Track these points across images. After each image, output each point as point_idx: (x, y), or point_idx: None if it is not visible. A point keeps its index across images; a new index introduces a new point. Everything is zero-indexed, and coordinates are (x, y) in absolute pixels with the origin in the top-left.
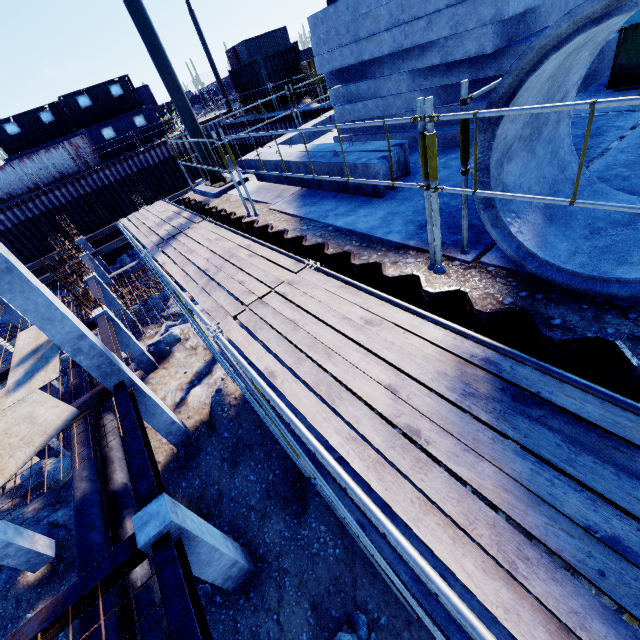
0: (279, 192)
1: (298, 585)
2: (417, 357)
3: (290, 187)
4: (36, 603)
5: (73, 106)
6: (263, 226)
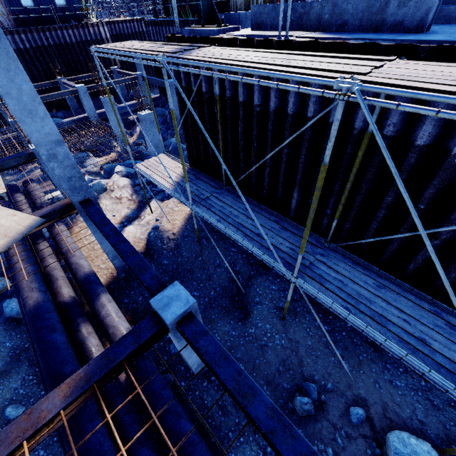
0: (291, 32)
1: (252, 368)
2: None
3: (300, 31)
4: None
5: None
6: (308, 41)
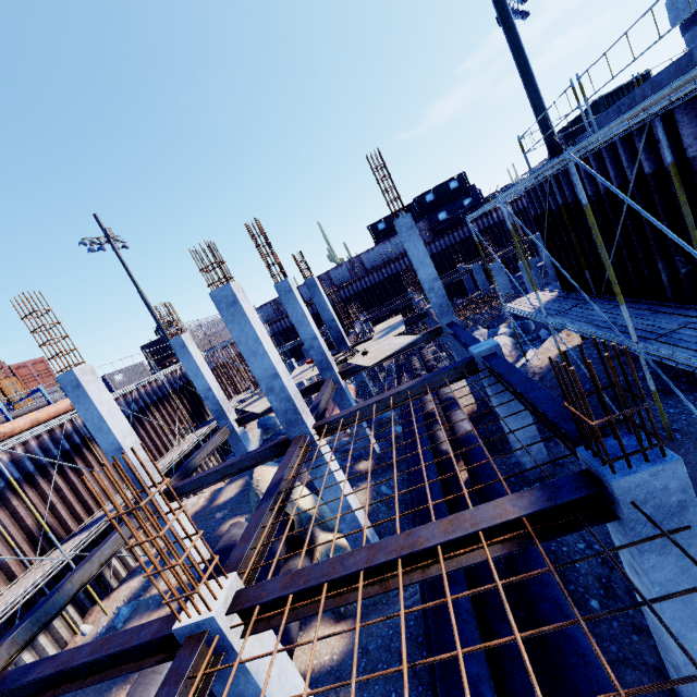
0: None
1: None
2: None
3: None
4: (364, 480)
5: (421, 202)
6: None
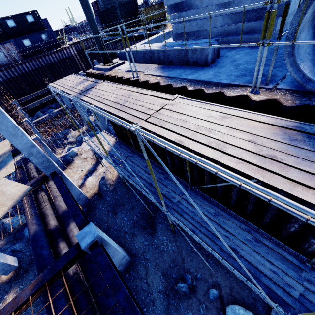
0: (146, 67)
1: (155, 265)
2: (259, 128)
3: (152, 65)
4: (9, 290)
5: (4, 25)
6: (144, 81)
